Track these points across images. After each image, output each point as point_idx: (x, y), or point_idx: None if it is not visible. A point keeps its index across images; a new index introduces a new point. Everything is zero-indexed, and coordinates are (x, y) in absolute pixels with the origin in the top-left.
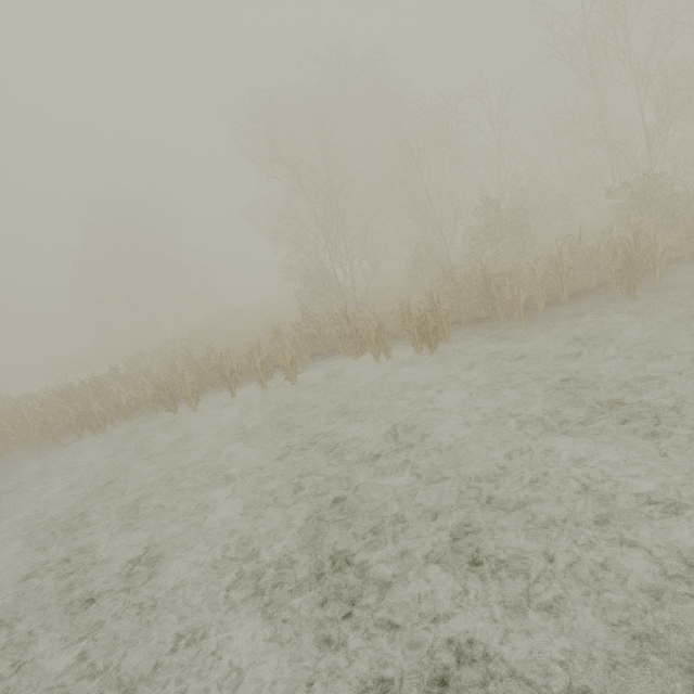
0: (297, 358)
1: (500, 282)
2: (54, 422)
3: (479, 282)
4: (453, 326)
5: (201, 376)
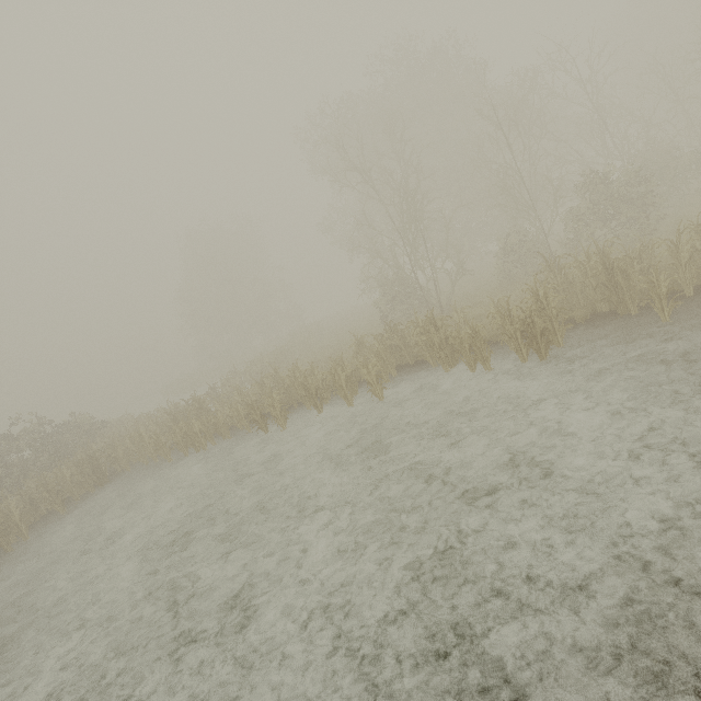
0: (382, 371)
1: (627, 267)
2: (166, 439)
3: (598, 270)
4: (567, 326)
5: (288, 394)
